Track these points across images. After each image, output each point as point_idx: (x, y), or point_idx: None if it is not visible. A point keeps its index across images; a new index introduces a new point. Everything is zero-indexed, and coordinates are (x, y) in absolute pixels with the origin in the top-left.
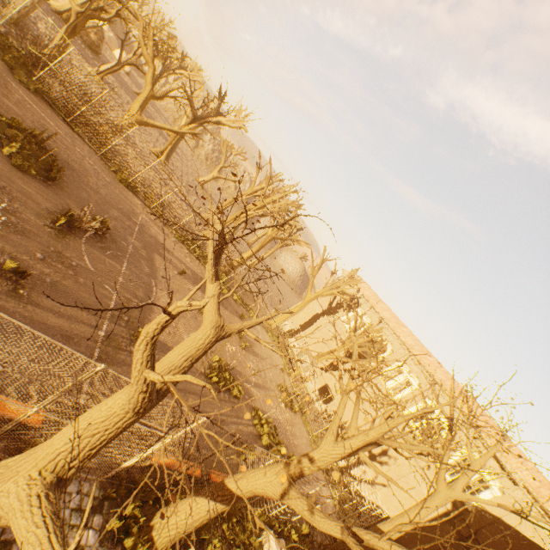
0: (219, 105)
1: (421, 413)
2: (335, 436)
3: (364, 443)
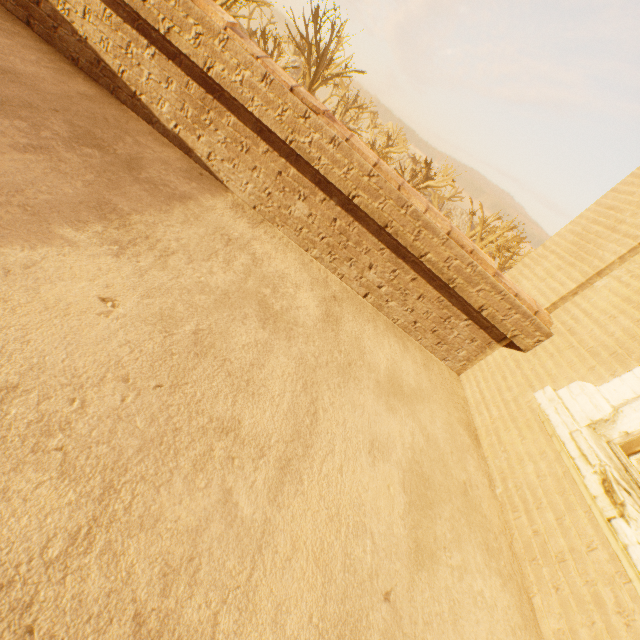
0: (426, 172)
1: None
2: None
3: None
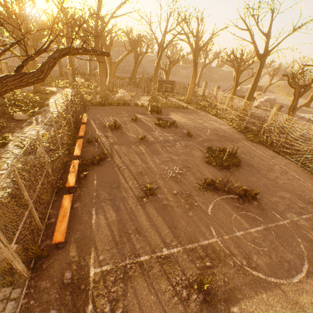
0: None
1: None
2: None
3: None
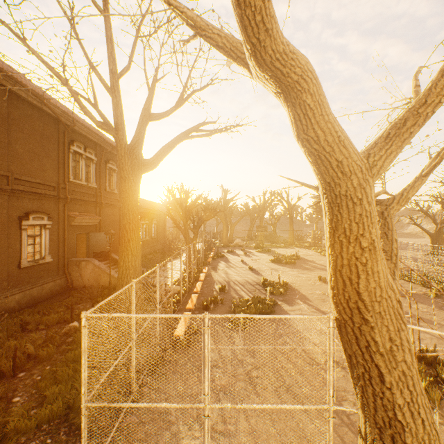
0: None
1: (184, 193)
2: (187, 214)
3: (184, 209)
